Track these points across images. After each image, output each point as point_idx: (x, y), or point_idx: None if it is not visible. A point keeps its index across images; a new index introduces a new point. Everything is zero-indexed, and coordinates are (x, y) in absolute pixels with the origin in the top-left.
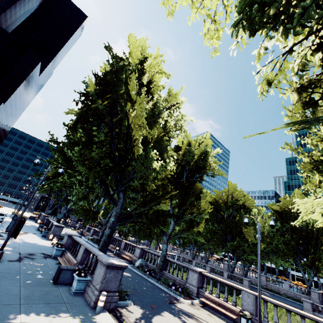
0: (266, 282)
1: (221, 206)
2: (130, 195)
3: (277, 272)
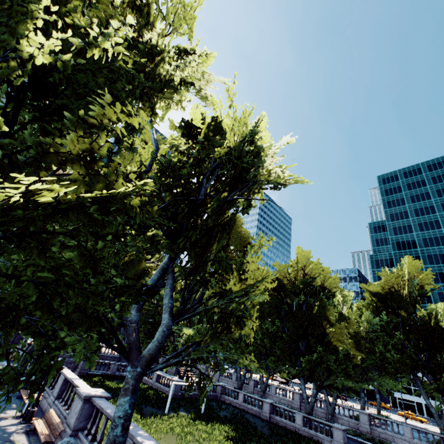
0: (369, 426)
1: (287, 289)
2: None
3: (379, 400)
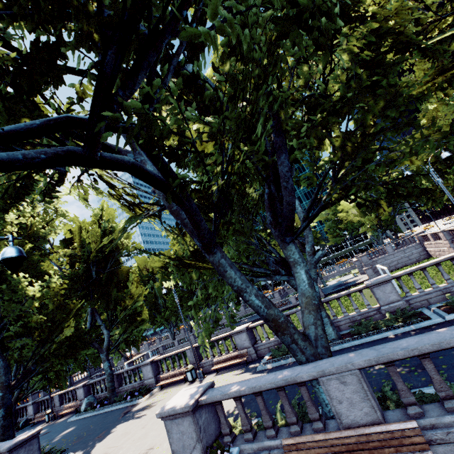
0: (245, 310)
1: None
2: (19, 343)
3: None
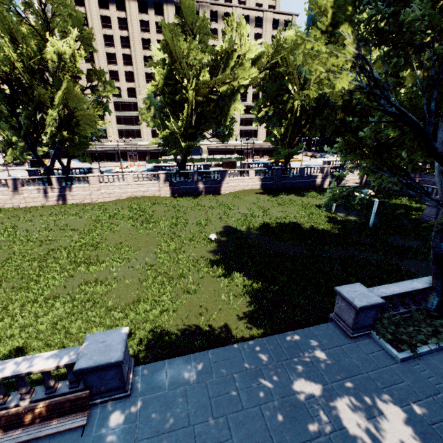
0: None
1: None
2: None
3: None
